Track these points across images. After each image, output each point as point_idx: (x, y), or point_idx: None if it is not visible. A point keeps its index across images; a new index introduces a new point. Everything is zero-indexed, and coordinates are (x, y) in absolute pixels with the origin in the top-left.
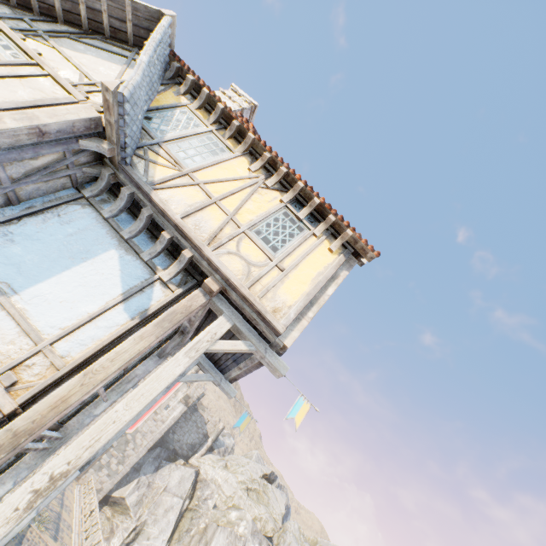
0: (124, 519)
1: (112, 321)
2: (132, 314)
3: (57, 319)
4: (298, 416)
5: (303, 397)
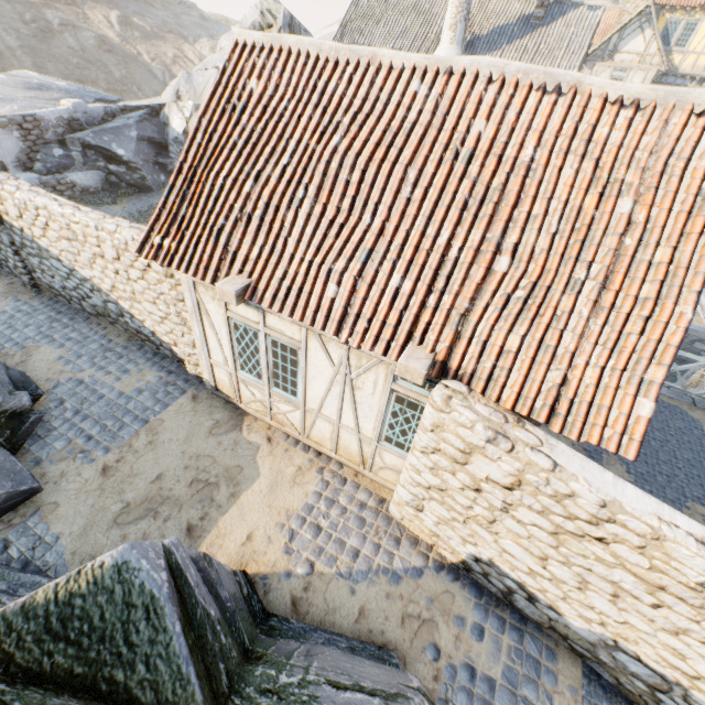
0: None
1: None
2: None
3: None
4: None
5: None
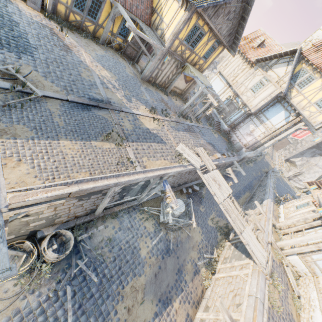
0: (294, 168)
1: (282, 123)
2: (285, 122)
3: (275, 123)
4: (316, 140)
5: (319, 137)
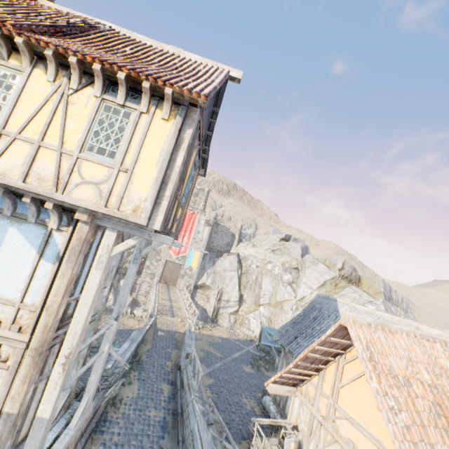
0: (211, 291)
1: (44, 272)
2: (52, 261)
3: (14, 288)
4: (193, 263)
5: (193, 250)
